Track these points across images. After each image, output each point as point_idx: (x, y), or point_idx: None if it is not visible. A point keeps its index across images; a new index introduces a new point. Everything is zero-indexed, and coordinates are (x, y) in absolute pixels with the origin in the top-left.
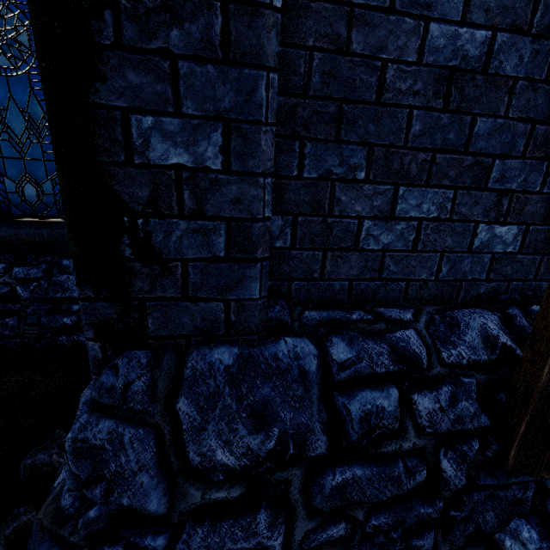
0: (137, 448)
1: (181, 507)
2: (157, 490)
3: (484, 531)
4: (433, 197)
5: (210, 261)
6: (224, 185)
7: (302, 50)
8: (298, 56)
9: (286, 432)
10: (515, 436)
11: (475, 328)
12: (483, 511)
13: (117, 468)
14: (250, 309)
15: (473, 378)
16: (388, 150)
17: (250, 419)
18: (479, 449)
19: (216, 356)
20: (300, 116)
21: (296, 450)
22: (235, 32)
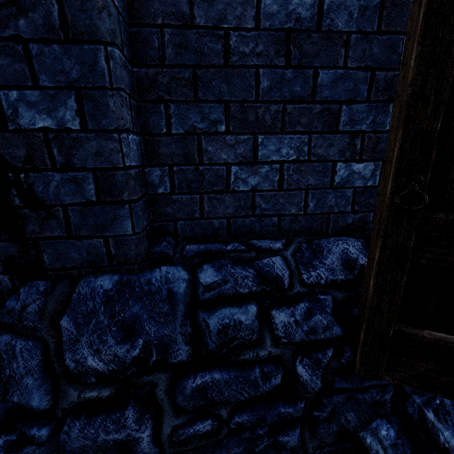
0: (25, 356)
1: (63, 404)
2: (39, 390)
3: (348, 430)
4: (290, 142)
5: (85, 205)
6: (85, 141)
7: (153, 28)
8: (151, 33)
9: (150, 343)
10: (358, 344)
11: (336, 253)
12: (344, 412)
13: (10, 373)
14: (126, 244)
15: (328, 295)
16: (243, 105)
17: (120, 332)
18: (336, 357)
19: (99, 282)
20: (161, 83)
21: (159, 357)
22: (70, 16)
